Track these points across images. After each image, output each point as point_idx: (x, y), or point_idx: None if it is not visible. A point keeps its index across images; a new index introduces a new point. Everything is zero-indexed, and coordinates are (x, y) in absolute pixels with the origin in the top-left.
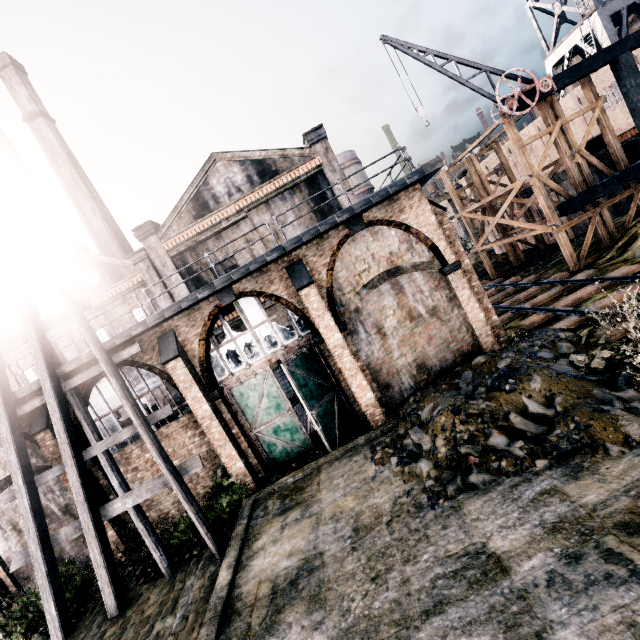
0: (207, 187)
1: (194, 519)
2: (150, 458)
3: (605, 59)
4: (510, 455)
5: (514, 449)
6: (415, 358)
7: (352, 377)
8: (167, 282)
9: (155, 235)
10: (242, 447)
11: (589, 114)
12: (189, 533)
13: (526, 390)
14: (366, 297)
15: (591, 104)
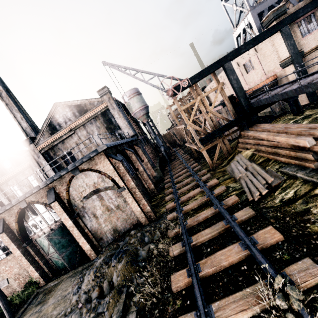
0: (54, 119)
1: (2, 307)
2: (4, 268)
3: (216, 67)
4: (88, 306)
5: (92, 303)
6: (112, 227)
7: (79, 239)
8: (41, 165)
9: (33, 143)
10: (41, 264)
11: (243, 72)
12: (12, 305)
13: (116, 267)
14: (86, 201)
15: (215, 87)
